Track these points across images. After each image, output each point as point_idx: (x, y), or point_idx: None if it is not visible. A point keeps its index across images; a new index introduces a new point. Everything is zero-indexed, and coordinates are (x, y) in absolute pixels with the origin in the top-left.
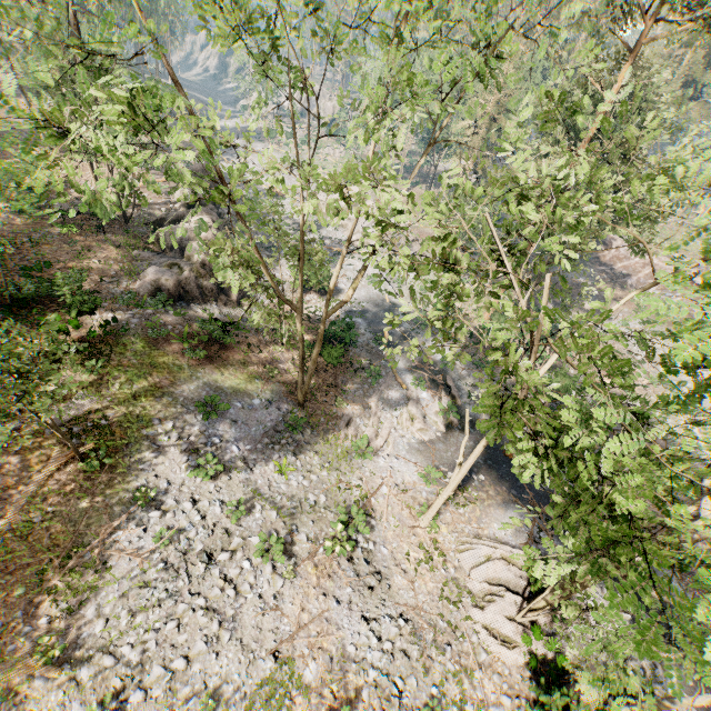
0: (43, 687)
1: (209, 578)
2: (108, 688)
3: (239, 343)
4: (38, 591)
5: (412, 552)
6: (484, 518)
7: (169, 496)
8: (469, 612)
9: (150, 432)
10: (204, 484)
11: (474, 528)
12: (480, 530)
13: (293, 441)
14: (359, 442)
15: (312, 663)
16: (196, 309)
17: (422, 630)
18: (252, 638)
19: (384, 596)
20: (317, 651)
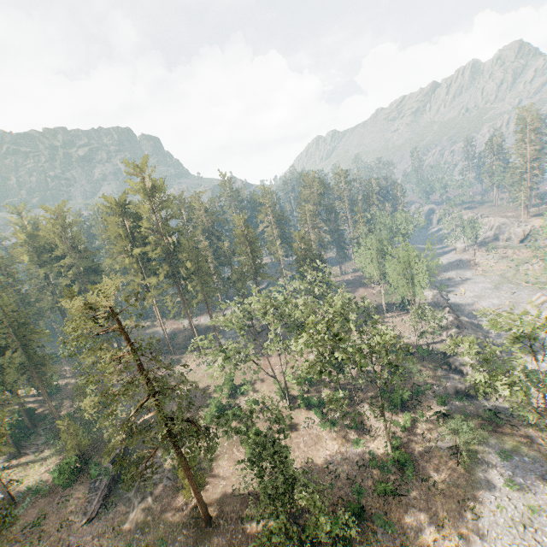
0: (473, 541)
1: (526, 534)
2: None
3: (505, 424)
4: (459, 508)
5: None
6: None
7: (495, 491)
8: None
9: (478, 461)
10: (510, 492)
11: None
12: None
13: None
14: None
15: None
16: (475, 402)
17: None
18: None
19: None
20: None
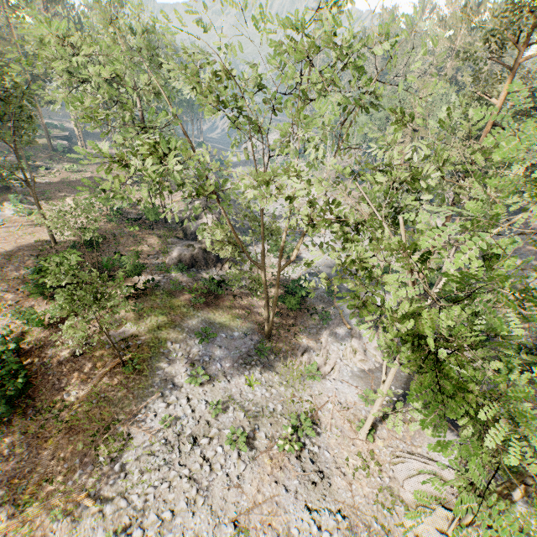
0: (84, 513)
1: (193, 455)
2: (121, 522)
3: (227, 294)
4: (89, 447)
5: (351, 459)
6: (418, 437)
7: (172, 393)
8: (402, 519)
9: (165, 350)
10: (196, 388)
11: (408, 445)
12: (413, 448)
13: (260, 363)
14: (310, 367)
15: (263, 536)
16: (202, 273)
17: (357, 527)
18: (219, 506)
19: (325, 491)
20: (267, 526)
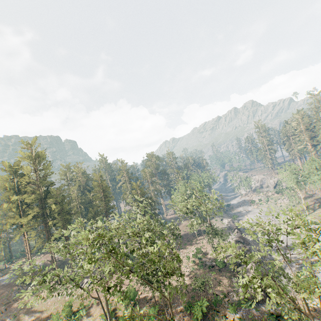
0: None
1: None
2: None
3: None
4: None
5: None
6: None
7: None
8: None
9: None
10: None
11: None
12: None
13: None
14: None
15: None
16: (261, 306)
17: None
18: None
19: None
20: None
